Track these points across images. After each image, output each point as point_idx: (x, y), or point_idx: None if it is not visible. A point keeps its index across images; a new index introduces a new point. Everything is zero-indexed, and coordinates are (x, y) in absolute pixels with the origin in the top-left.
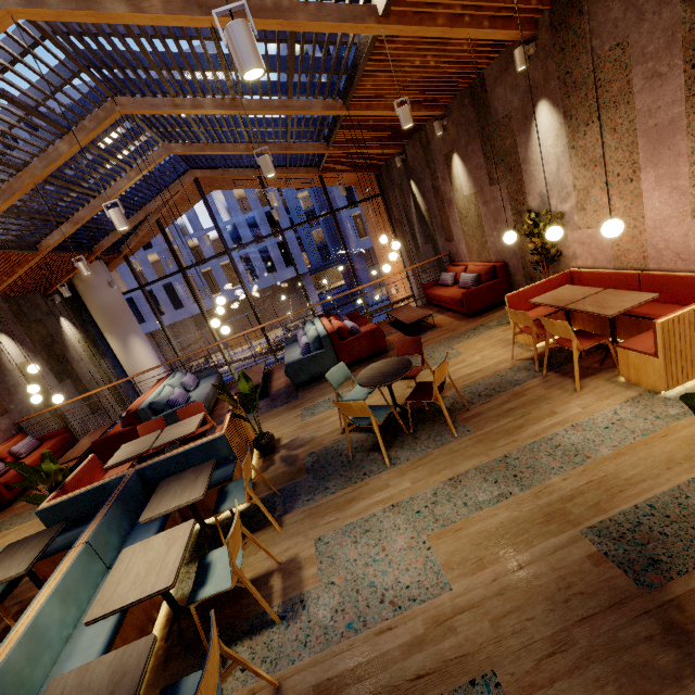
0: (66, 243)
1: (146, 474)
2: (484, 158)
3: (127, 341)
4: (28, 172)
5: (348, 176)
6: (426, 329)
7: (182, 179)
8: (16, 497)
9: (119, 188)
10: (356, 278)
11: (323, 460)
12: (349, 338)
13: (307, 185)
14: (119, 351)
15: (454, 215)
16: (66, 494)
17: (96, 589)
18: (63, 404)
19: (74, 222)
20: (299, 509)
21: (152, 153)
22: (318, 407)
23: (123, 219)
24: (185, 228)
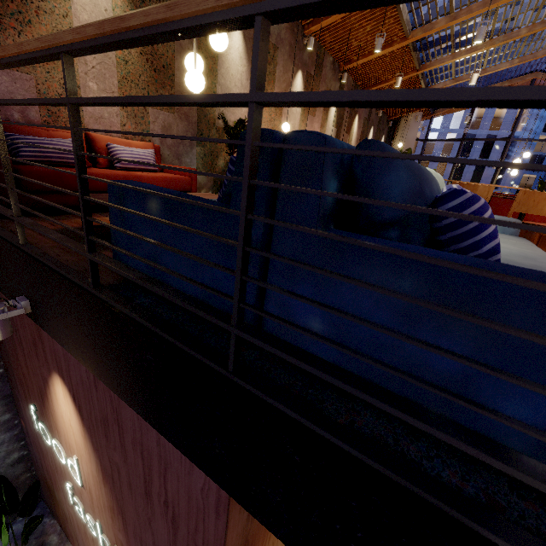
0: None
1: None
2: None
3: None
4: (492, 41)
5: None
6: None
7: (525, 77)
8: None
9: (500, 68)
10: None
11: None
12: None
13: None
14: None
15: None
16: None
17: None
18: None
19: (456, 80)
20: None
21: (541, 50)
22: None
23: None
24: None
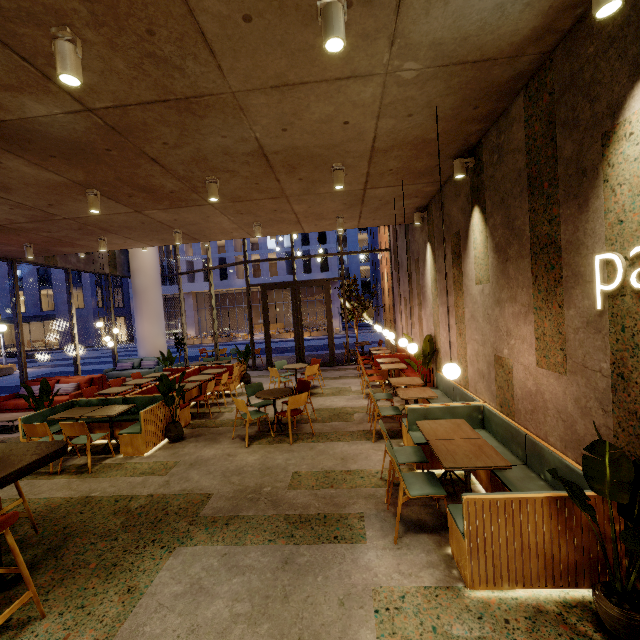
0: None
1: None
2: None
3: None
4: None
5: None
6: None
7: None
8: None
9: None
10: None
11: None
12: None
13: None
14: None
15: None
16: None
17: None
18: None
19: None
20: None
21: None
22: None
23: None
24: None
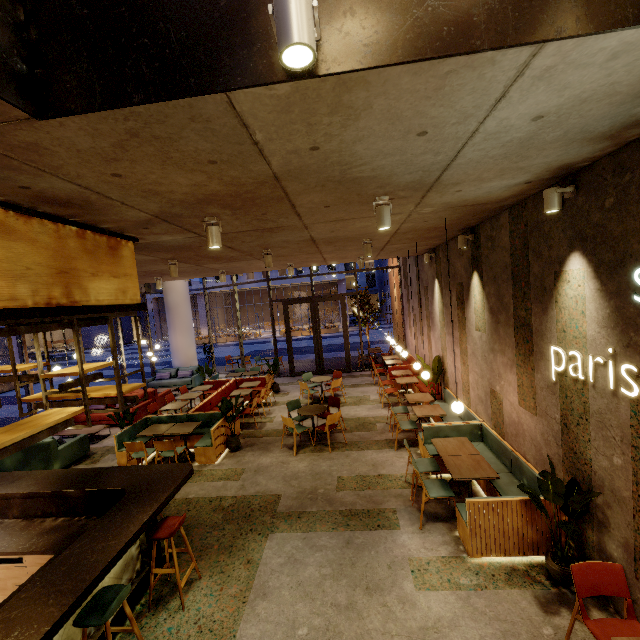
0: None
1: None
2: None
3: None
4: None
5: None
6: None
7: None
8: None
9: None
10: None
11: None
12: None
13: None
14: None
15: None
16: None
17: None
18: None
19: None
20: None
21: None
22: None
23: None
24: None
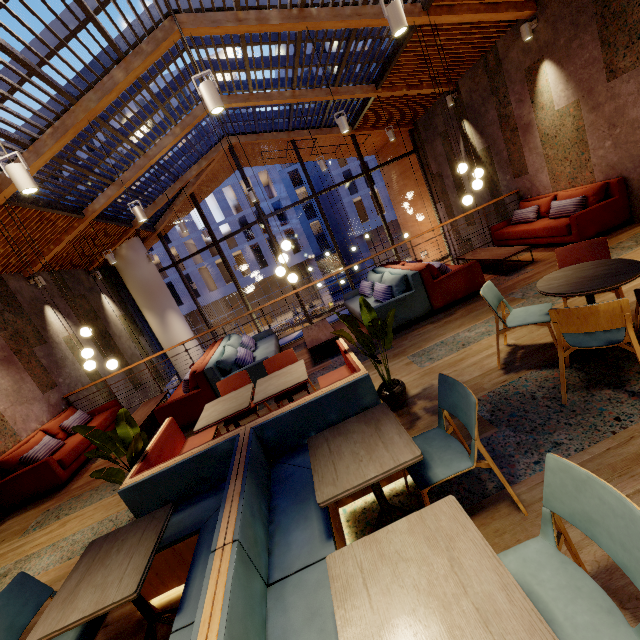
0: (109, 212)
1: (264, 433)
2: (602, 46)
3: (165, 316)
4: (82, 105)
5: (374, 140)
6: (521, 266)
7: (218, 147)
8: (71, 477)
9: (164, 145)
10: (392, 240)
11: (507, 408)
12: (440, 276)
13: (330, 156)
14: (157, 327)
15: (532, 141)
16: (156, 466)
17: (264, 629)
18: (112, 375)
19: (119, 184)
20: (531, 477)
21: (197, 107)
22: (434, 352)
23: (217, 96)
24: (197, 225)
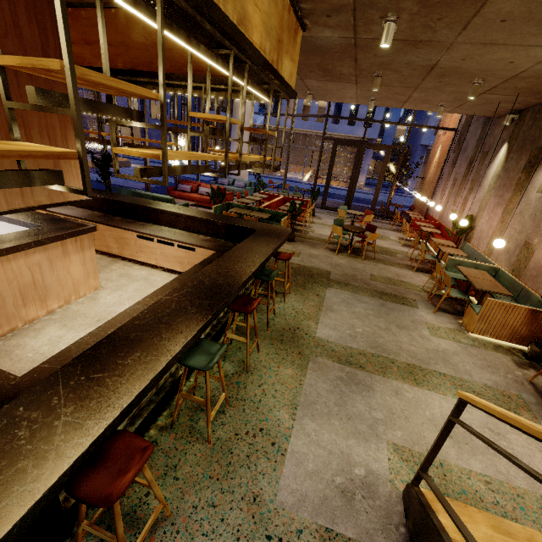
0: None
1: None
2: None
3: None
4: None
5: None
6: None
7: None
8: None
9: None
10: None
11: None
12: None
13: None
14: None
15: None
16: None
17: None
18: None
19: None
20: None
21: None
22: None
23: None
24: None
